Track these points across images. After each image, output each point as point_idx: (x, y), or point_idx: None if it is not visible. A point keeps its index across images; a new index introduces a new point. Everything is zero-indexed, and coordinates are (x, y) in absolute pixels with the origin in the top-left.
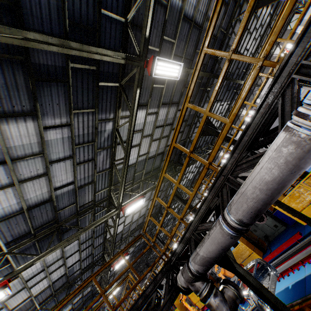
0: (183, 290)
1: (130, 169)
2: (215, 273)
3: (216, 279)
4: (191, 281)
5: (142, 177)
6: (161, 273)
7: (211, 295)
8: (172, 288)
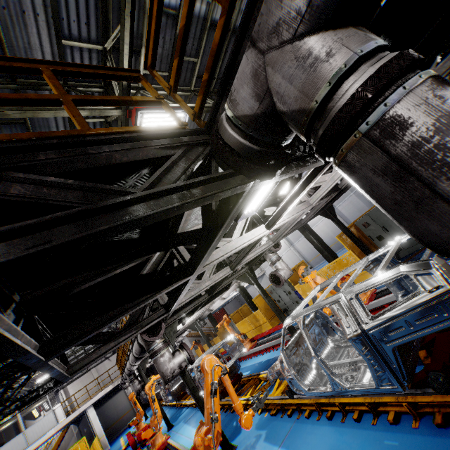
0: (238, 145)
1: (164, 28)
2: (284, 301)
3: (283, 309)
4: (299, 15)
5: (192, 81)
6: (169, 140)
7: (413, 77)
8: (205, 227)
